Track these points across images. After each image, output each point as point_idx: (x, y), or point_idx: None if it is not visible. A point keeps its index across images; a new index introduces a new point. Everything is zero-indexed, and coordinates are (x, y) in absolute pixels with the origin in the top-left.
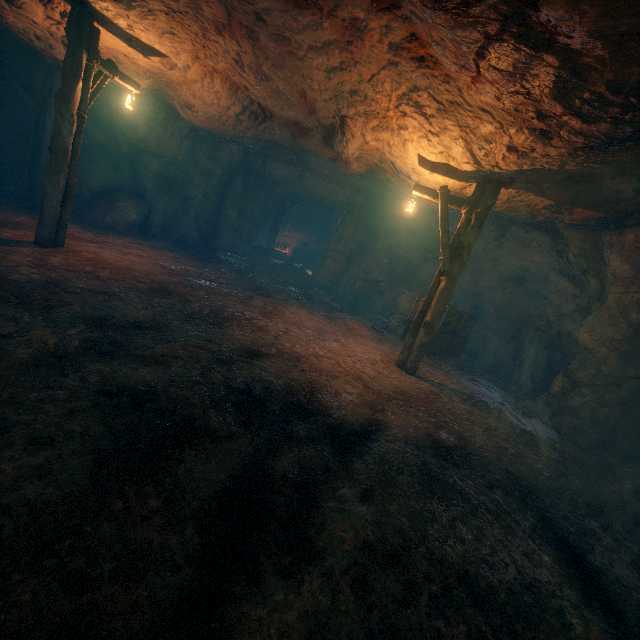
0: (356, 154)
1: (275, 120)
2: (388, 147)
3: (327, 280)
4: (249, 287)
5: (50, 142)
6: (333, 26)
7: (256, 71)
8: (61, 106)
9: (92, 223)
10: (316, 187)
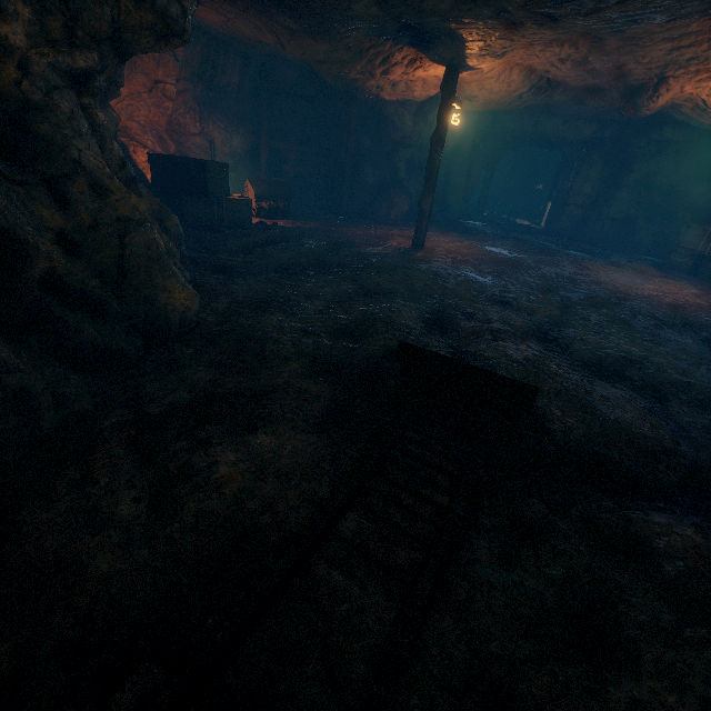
0: (663, 104)
1: (559, 88)
2: (709, 91)
3: (569, 228)
4: (533, 251)
5: (428, 173)
6: (702, 23)
7: (578, 62)
8: (437, 145)
9: (382, 221)
10: (554, 130)
